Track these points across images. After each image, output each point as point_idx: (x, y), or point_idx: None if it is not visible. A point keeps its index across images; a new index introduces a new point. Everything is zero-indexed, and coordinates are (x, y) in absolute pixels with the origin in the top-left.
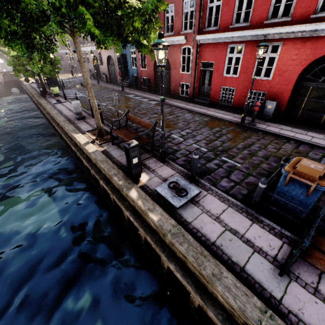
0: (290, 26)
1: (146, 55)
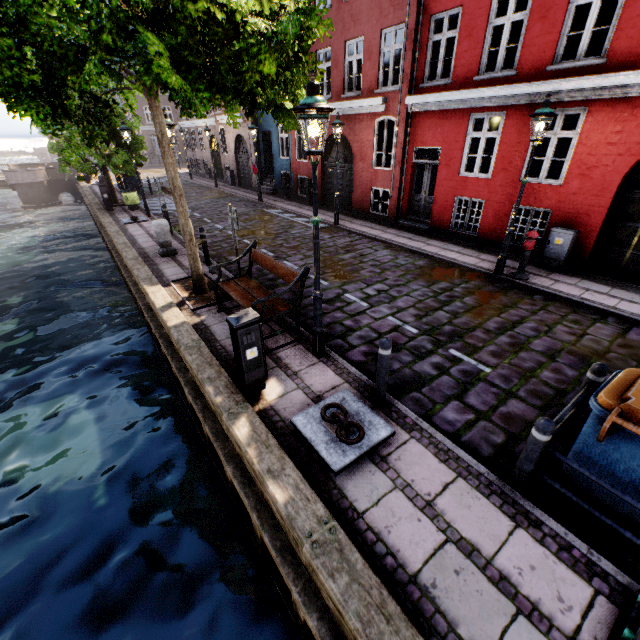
0: (604, 74)
1: None
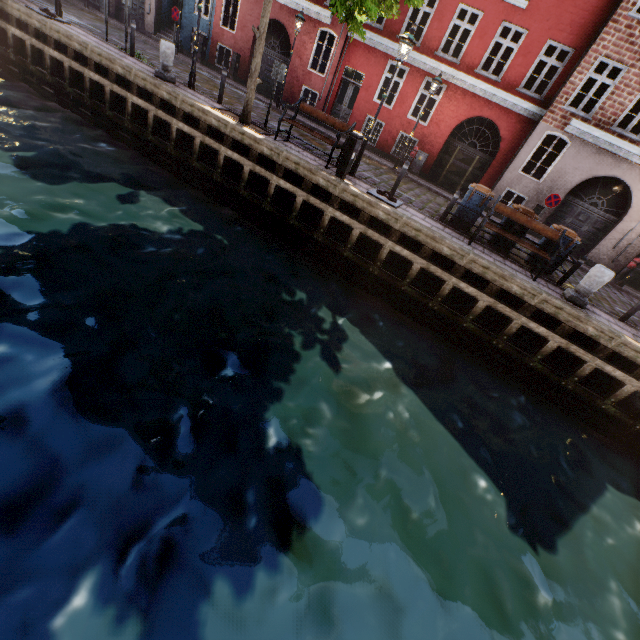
0: (458, 71)
1: (242, 5)
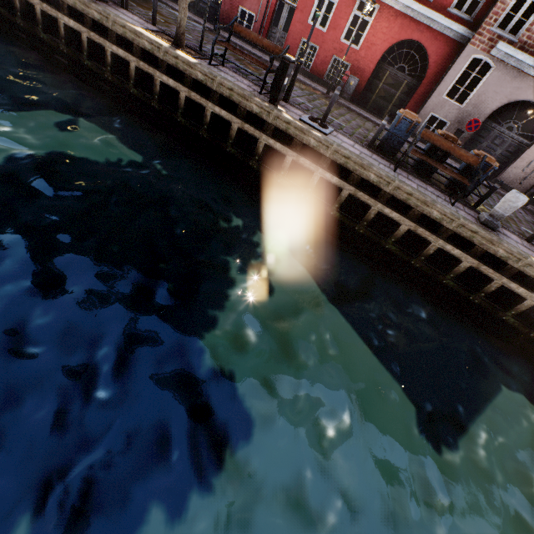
0: None
1: None
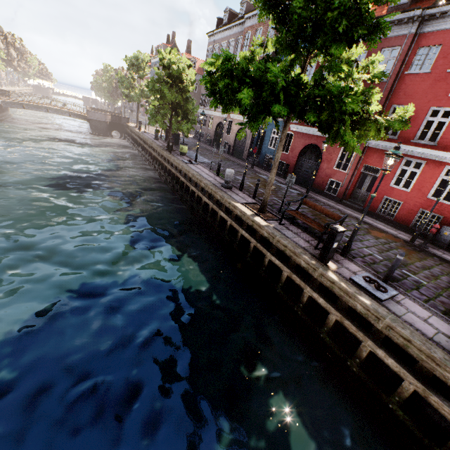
0: None
1: (293, 140)
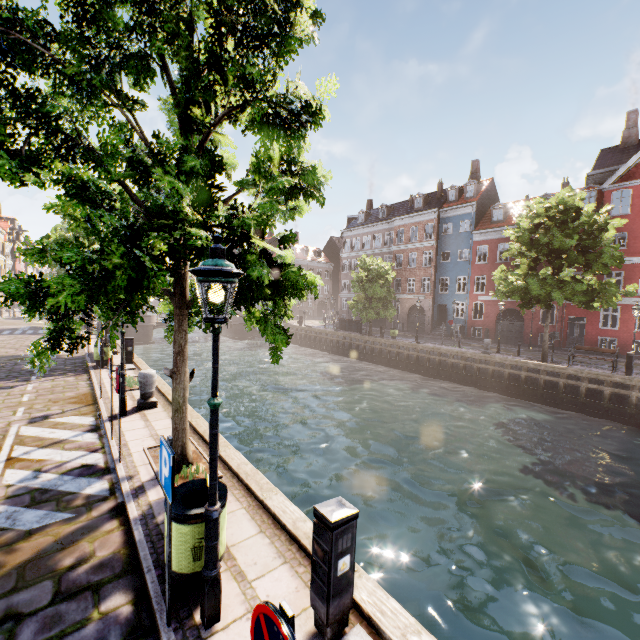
0: None
1: (484, 307)
